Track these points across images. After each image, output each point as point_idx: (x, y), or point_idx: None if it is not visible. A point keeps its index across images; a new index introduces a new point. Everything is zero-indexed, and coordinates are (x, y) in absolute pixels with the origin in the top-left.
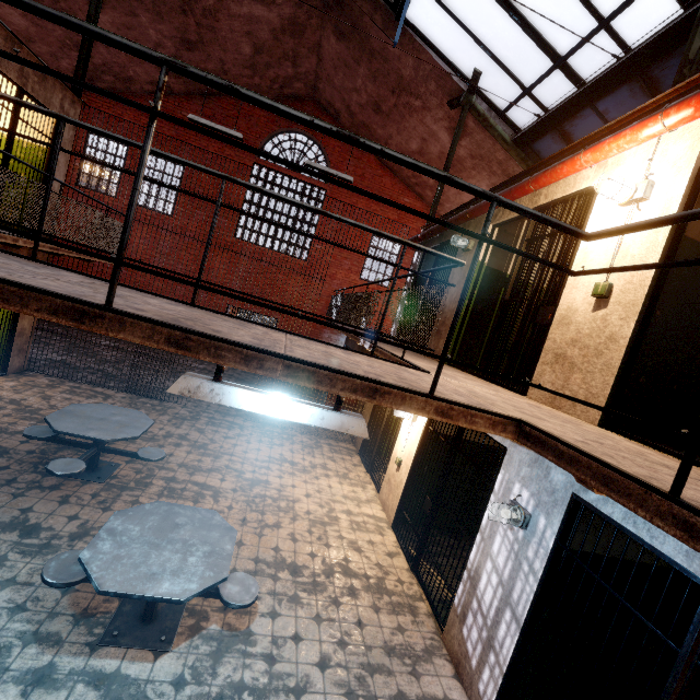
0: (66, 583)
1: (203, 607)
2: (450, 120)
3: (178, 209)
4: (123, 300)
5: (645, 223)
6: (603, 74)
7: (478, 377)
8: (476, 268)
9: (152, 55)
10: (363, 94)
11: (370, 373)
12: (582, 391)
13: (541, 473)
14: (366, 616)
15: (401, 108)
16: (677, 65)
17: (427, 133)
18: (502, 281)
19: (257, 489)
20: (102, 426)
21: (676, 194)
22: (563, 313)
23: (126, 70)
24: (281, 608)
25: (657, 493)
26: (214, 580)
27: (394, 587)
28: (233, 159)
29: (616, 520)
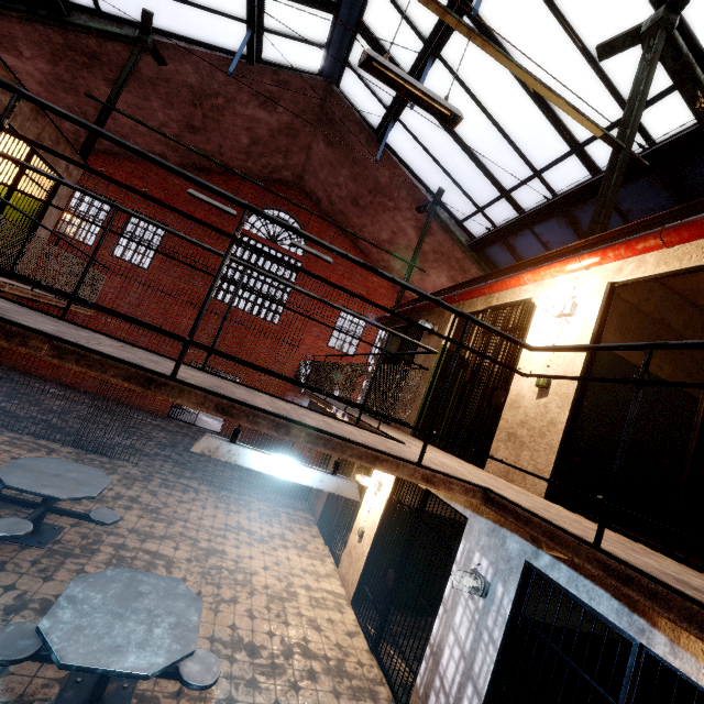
0: (11, 660)
1: (154, 693)
2: (417, 221)
3: (155, 264)
4: (162, 366)
5: (570, 347)
6: (537, 208)
7: (441, 450)
8: (439, 350)
9: (240, 201)
10: (344, 189)
11: (367, 442)
12: (530, 466)
13: (499, 541)
14: (327, 702)
15: (376, 205)
16: (590, 210)
17: (397, 228)
18: (461, 363)
19: (213, 559)
20: (57, 482)
21: (592, 314)
22: (514, 398)
23: (127, 139)
24: (238, 694)
25: (586, 544)
26: (182, 653)
27: (354, 670)
28: (217, 225)
29: (562, 584)
